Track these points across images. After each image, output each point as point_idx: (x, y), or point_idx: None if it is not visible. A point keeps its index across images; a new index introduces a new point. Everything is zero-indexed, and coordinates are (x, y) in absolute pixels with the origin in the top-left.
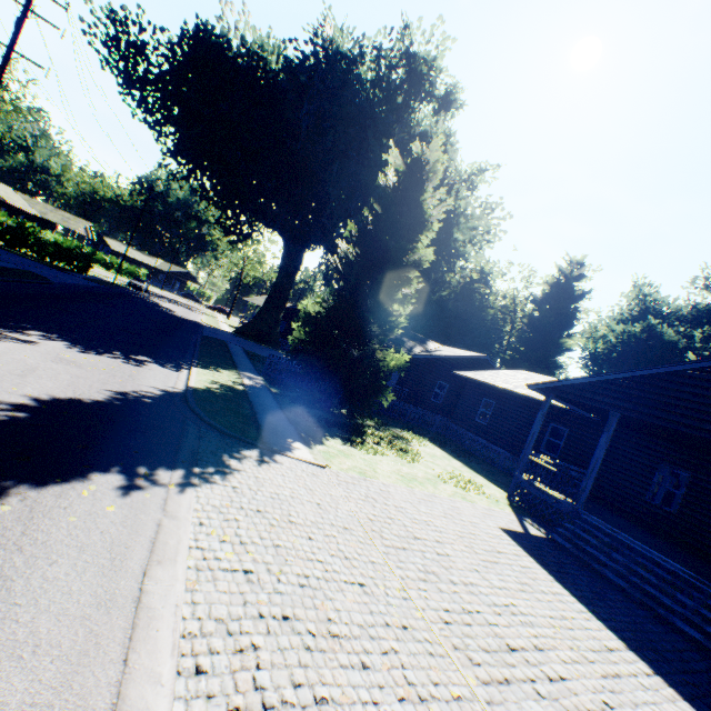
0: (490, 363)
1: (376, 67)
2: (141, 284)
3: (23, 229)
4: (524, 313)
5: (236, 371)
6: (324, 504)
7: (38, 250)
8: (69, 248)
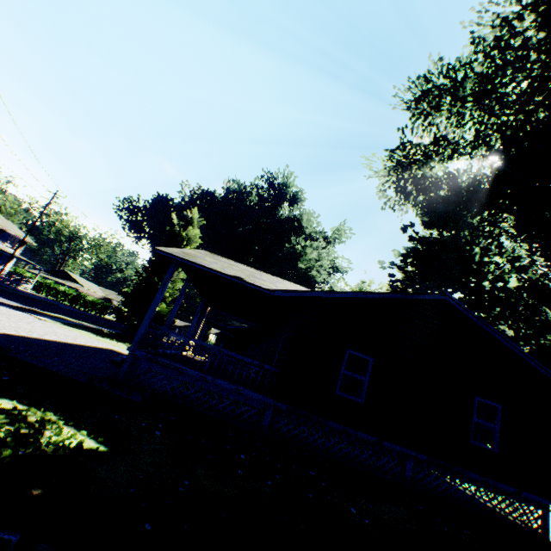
0: None
1: (258, 193)
2: None
3: (80, 296)
4: None
5: (96, 325)
6: (6, 311)
7: (83, 305)
8: (98, 303)
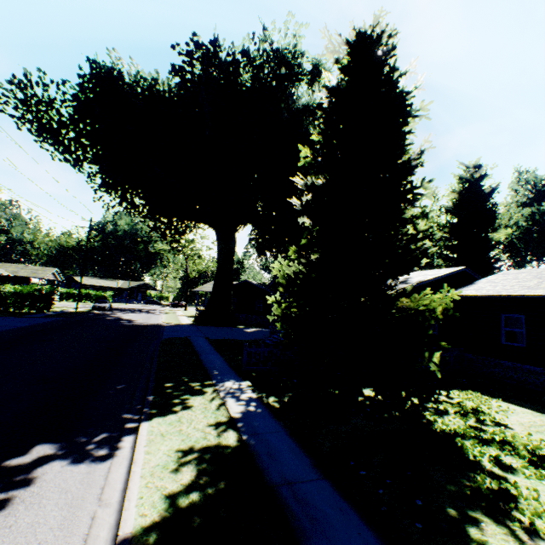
0: (469, 274)
1: (249, 68)
2: (104, 305)
3: None
4: (445, 223)
5: (211, 389)
6: None
7: None
8: (28, 293)
